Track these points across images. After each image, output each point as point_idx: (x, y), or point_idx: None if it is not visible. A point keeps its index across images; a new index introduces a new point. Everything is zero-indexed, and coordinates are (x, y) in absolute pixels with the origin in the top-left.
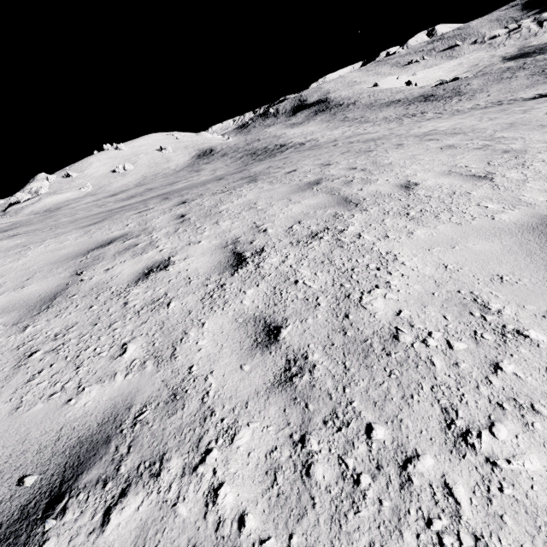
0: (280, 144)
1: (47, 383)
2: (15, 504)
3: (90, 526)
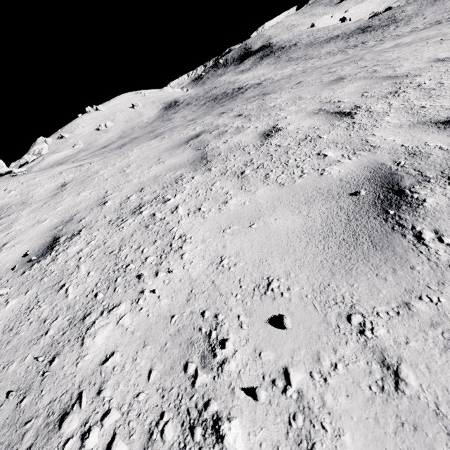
0: (238, 88)
1: (285, 175)
2: (368, 199)
3: (449, 190)
